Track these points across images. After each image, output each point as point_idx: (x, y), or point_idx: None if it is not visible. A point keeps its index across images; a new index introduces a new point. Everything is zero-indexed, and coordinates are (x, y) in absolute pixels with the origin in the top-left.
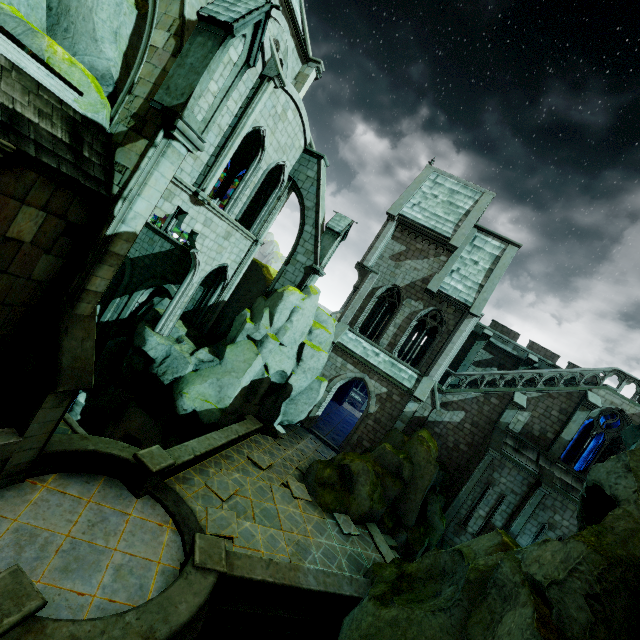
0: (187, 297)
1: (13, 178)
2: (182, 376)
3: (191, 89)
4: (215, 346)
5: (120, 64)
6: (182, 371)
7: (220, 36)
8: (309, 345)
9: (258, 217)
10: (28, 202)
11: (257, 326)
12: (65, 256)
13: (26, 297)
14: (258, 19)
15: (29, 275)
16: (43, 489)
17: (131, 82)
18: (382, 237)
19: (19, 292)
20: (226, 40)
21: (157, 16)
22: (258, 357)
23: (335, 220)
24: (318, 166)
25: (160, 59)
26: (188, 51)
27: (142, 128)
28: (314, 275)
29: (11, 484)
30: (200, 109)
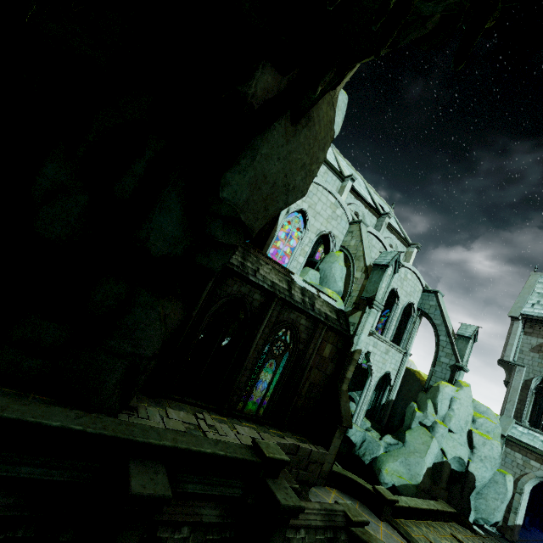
0: (368, 396)
1: (326, 334)
2: (377, 456)
3: (376, 289)
4: (395, 434)
5: (343, 286)
6: (376, 452)
7: (383, 269)
8: (476, 432)
9: (403, 337)
10: (328, 342)
11: (425, 414)
12: (335, 363)
13: (324, 382)
14: (396, 258)
15: (326, 372)
16: (334, 493)
17: (349, 292)
18: (513, 335)
19: (322, 379)
20: (386, 269)
21: (355, 268)
22: (433, 440)
23: (462, 328)
24: (436, 297)
25: (360, 281)
26: (372, 277)
27: (358, 307)
28: (459, 371)
29: (321, 485)
30: (380, 294)
